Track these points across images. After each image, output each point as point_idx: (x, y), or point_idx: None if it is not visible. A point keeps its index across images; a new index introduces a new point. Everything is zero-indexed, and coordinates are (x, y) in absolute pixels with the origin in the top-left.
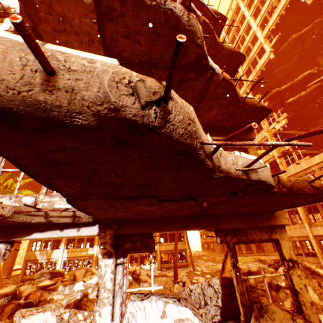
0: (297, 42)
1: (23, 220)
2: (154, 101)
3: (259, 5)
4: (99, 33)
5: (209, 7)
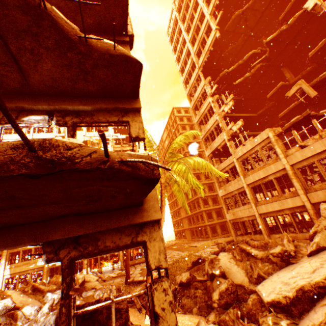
0: (241, 20)
1: None
2: None
3: None
4: None
5: None
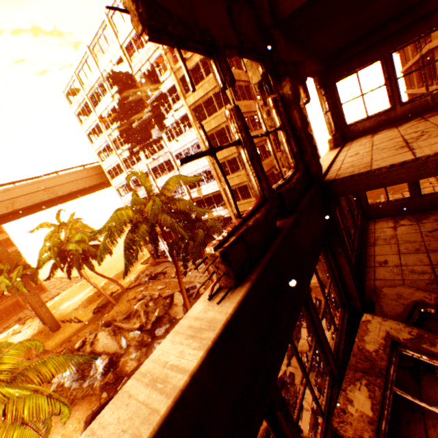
0: None
1: None
2: None
3: None
4: None
5: None
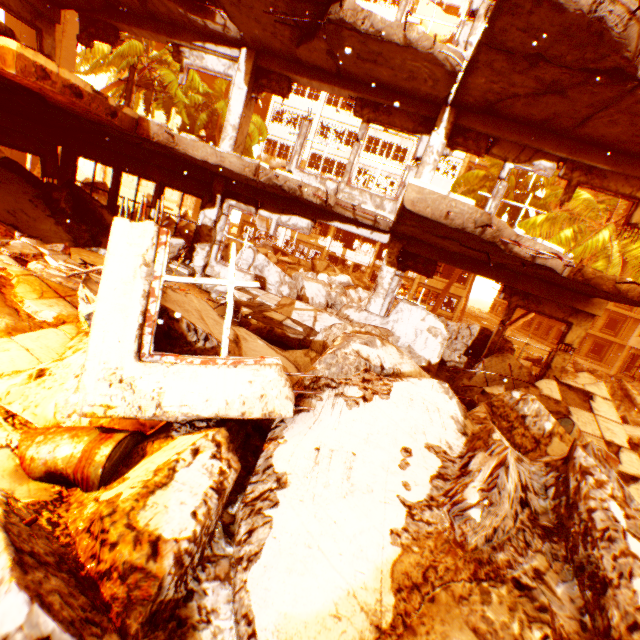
0: None
1: (340, 213)
2: (481, 226)
3: None
4: (488, 21)
5: None
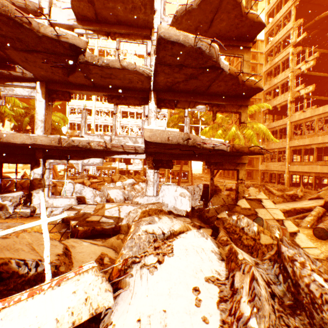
0: None
1: (115, 150)
2: (186, 139)
3: None
4: (156, 54)
5: None
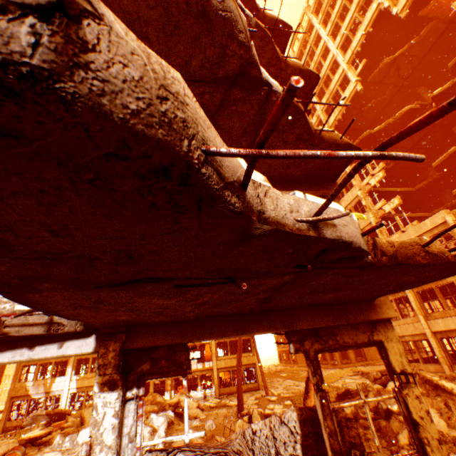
0: (391, 68)
1: None
2: (33, 5)
3: (338, 21)
4: None
5: (266, 12)
